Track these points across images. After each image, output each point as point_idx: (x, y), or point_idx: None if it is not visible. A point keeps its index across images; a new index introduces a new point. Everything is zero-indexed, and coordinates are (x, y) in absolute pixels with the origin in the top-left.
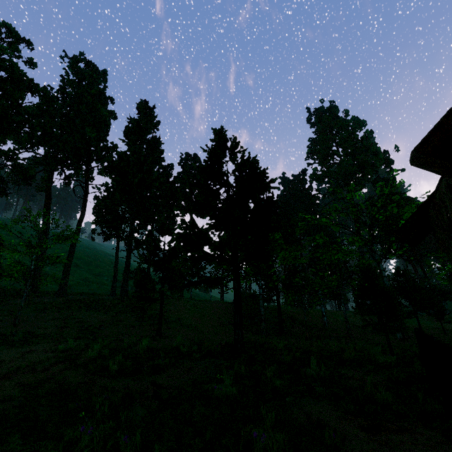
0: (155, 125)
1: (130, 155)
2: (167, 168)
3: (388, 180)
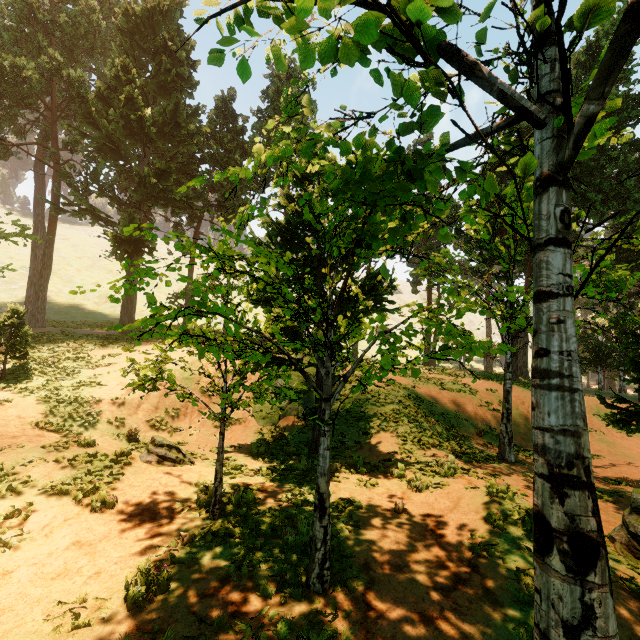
0: (164, 2)
1: (109, 77)
2: (223, 101)
3: None
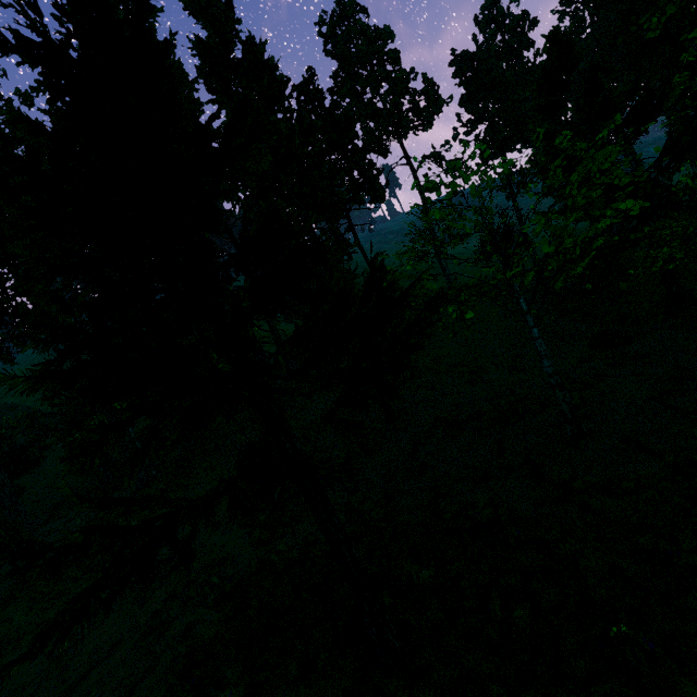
0: (227, 18)
1: None
2: (306, 86)
3: None
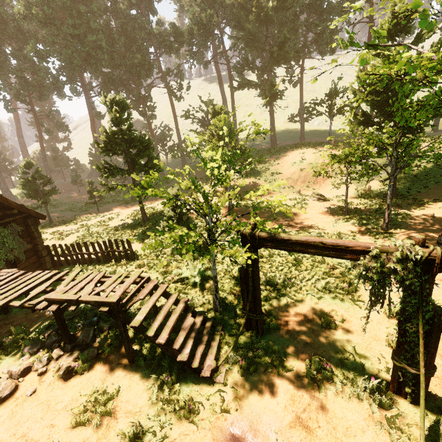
0: None
1: None
2: None
3: None
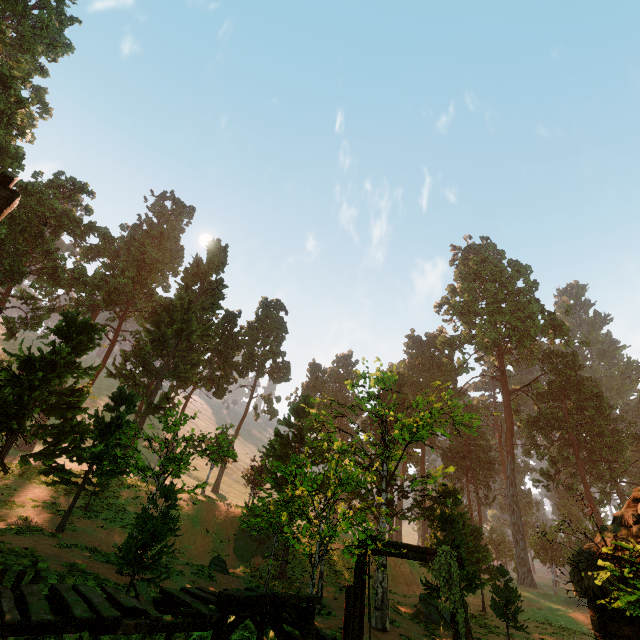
0: (218, 267)
1: (175, 300)
2: (232, 315)
3: (564, 357)
